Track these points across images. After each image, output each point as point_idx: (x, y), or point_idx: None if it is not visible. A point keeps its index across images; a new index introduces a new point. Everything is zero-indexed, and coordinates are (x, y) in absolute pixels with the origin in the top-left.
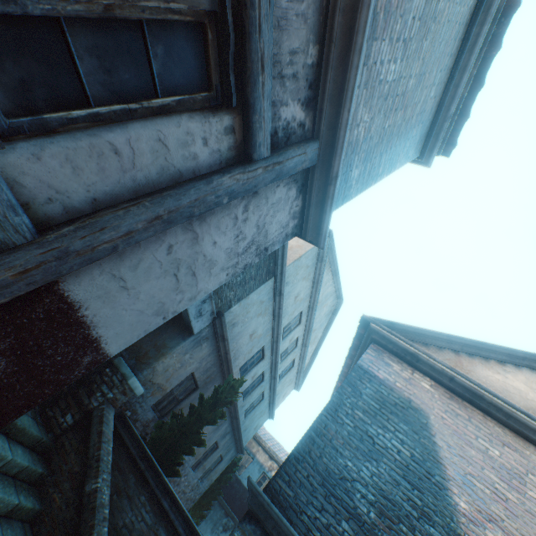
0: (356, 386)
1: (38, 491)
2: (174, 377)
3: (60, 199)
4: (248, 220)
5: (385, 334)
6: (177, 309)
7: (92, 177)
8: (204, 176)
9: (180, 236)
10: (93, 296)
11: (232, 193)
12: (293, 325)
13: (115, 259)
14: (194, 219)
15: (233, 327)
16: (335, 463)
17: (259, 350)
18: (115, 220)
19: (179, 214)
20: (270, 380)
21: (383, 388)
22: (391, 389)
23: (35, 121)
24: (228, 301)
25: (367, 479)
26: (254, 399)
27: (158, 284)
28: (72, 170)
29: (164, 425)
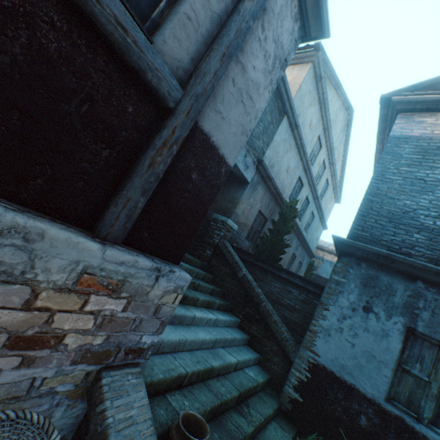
0: (394, 152)
1: (216, 285)
2: (250, 216)
3: (180, 66)
4: (267, 39)
5: (410, 99)
6: (250, 128)
7: (186, 44)
8: (233, 11)
9: (235, 70)
10: (212, 127)
11: (253, 15)
12: (316, 151)
13: (212, 99)
14: (238, 53)
15: (271, 168)
16: (394, 207)
17: (297, 181)
18: (207, 66)
19: (232, 48)
20: (314, 201)
21: (421, 142)
22: (430, 139)
23: (151, 23)
24: (260, 150)
25: (426, 205)
26: (307, 218)
27: (236, 111)
28: (178, 43)
29: (258, 244)
